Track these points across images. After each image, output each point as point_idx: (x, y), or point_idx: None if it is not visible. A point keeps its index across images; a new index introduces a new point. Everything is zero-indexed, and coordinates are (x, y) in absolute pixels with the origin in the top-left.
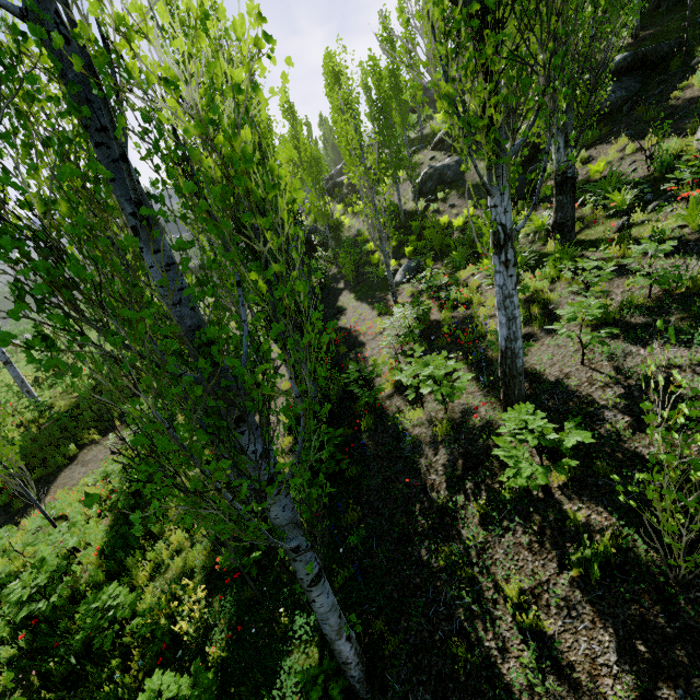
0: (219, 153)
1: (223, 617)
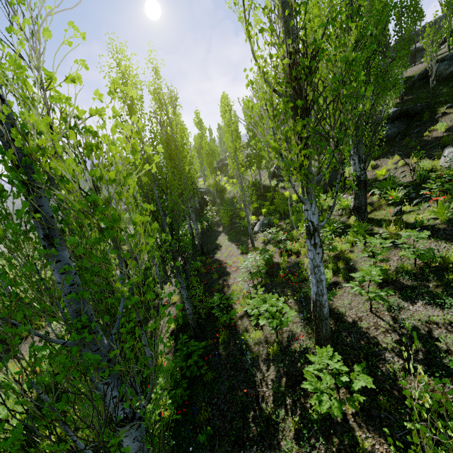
0: (95, 217)
1: None
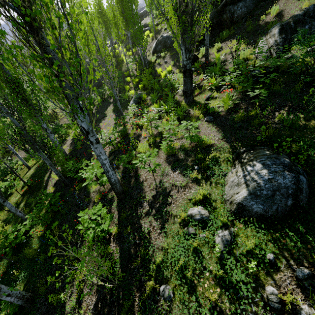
0: None
1: (1, 268)
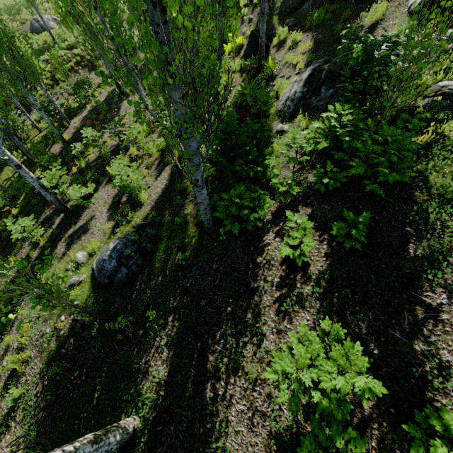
0: None
1: None
